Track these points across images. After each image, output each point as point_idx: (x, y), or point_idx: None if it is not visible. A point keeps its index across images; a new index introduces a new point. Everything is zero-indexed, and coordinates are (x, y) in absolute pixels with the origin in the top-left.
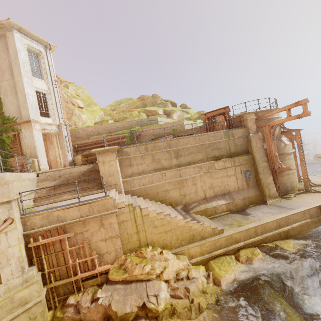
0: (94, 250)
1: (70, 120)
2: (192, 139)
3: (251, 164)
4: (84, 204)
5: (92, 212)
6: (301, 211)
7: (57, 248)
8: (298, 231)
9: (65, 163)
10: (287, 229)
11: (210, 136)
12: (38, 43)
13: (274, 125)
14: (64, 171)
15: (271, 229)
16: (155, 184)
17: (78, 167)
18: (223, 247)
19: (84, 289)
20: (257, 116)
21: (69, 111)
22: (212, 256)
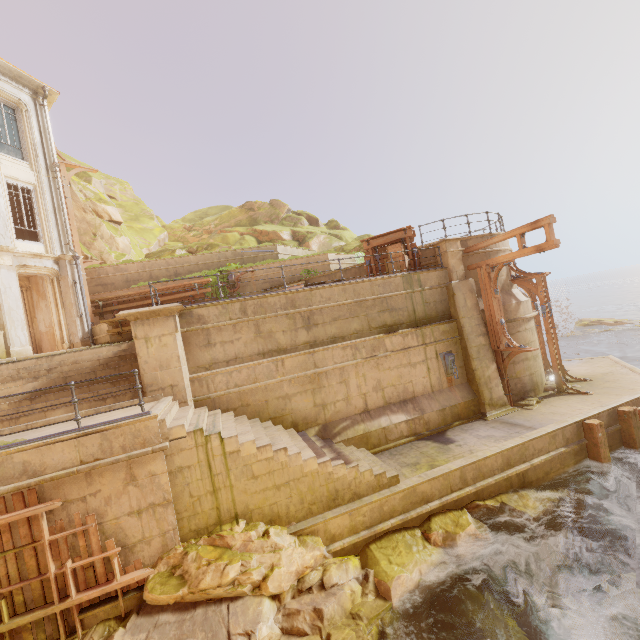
0: (111, 536)
1: (91, 247)
2: (340, 291)
3: (455, 341)
4: (90, 434)
5: (109, 451)
6: (548, 432)
7: (21, 538)
8: (543, 472)
9: (73, 340)
10: (524, 470)
11: (376, 285)
12: (18, 84)
13: (497, 265)
14: (61, 359)
15: (493, 472)
16: (262, 383)
17: (96, 349)
18: (398, 513)
19: (83, 629)
20: (466, 247)
21: (90, 228)
22: (375, 533)
